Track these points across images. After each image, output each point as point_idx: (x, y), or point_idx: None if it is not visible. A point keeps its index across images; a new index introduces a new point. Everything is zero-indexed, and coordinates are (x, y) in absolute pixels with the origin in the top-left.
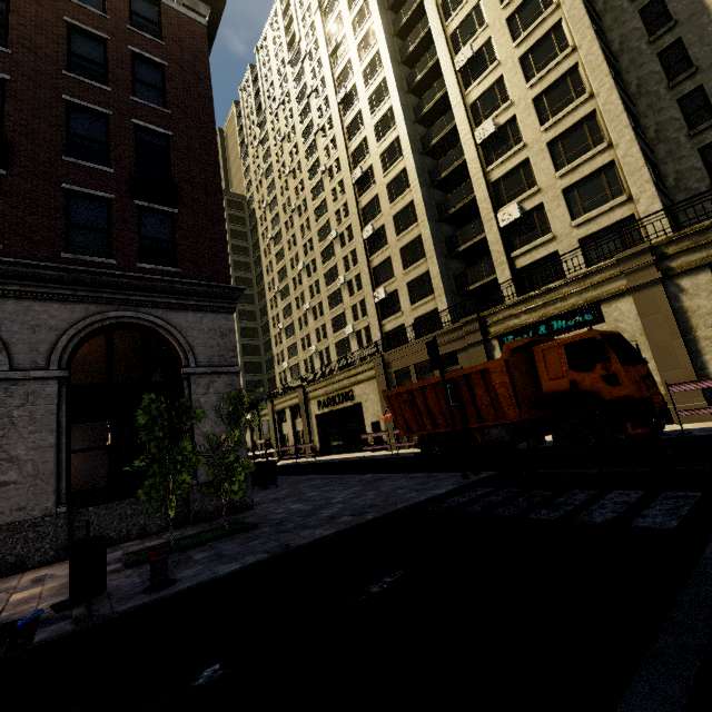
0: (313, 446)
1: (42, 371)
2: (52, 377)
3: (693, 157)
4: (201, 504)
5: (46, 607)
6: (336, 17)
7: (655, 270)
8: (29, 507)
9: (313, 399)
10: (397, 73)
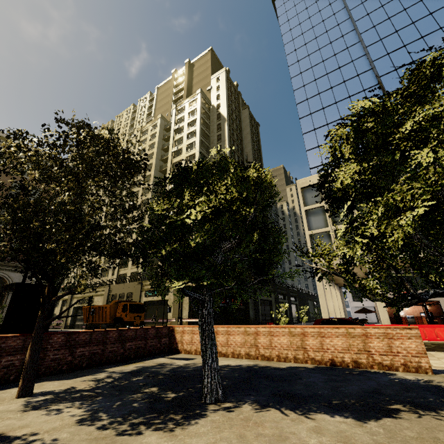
0: (66, 323)
1: None
2: None
3: None
4: None
5: None
6: (145, 138)
7: None
8: None
9: (75, 298)
10: (156, 175)
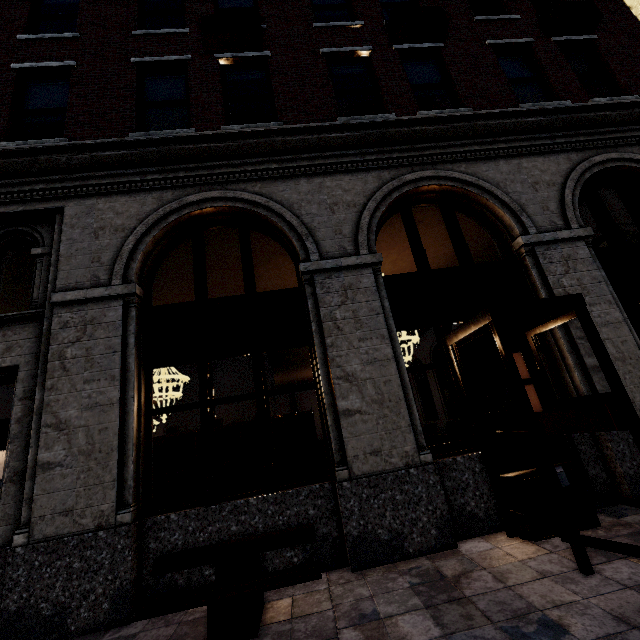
0: None
1: (566, 230)
2: (576, 238)
3: None
4: None
5: None
6: None
7: None
8: (636, 402)
9: None
10: None
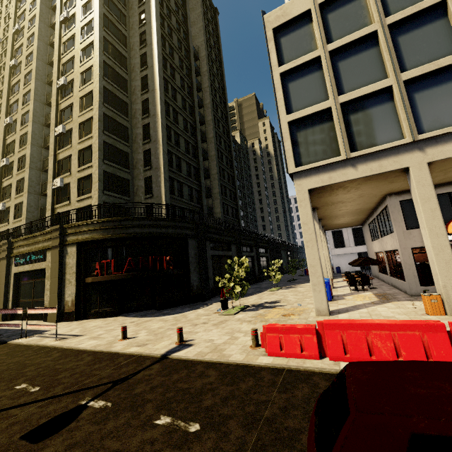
0: None
1: None
2: None
3: (143, 181)
4: None
5: None
6: (23, 10)
7: (59, 240)
8: None
9: None
10: (41, 69)
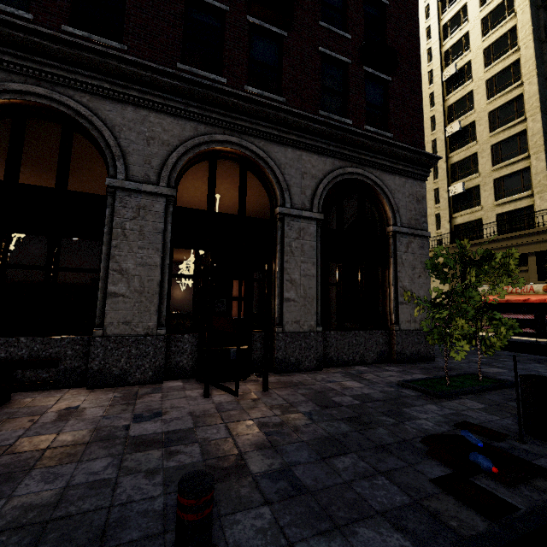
0: None
1: (308, 212)
2: (313, 218)
3: None
4: (401, 347)
5: (447, 426)
6: None
7: None
8: (301, 322)
9: None
10: None
